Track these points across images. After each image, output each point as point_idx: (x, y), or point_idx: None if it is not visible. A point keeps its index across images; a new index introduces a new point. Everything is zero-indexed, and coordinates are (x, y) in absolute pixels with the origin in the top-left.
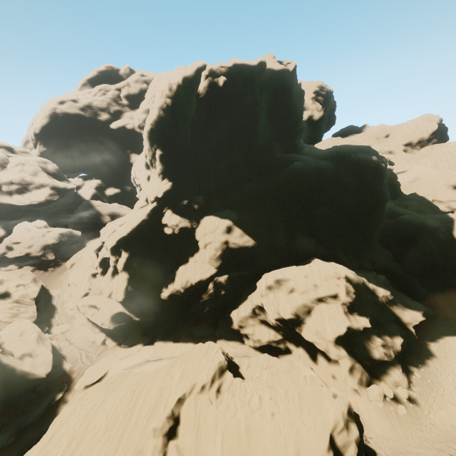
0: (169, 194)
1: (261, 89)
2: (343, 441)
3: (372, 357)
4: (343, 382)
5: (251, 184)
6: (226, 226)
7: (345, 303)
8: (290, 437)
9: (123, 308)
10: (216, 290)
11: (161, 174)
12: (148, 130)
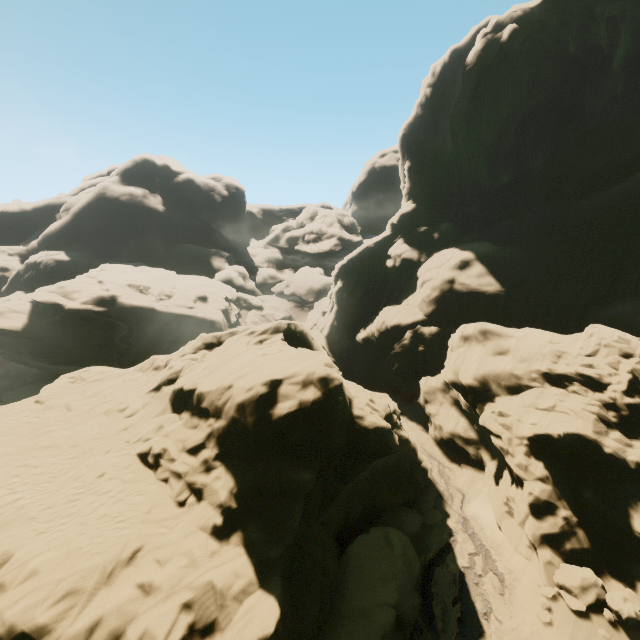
0: (408, 220)
1: (615, 23)
2: (287, 391)
3: (627, 528)
4: (519, 527)
5: (548, 205)
6: (461, 259)
7: (621, 409)
8: (254, 367)
9: (325, 343)
10: (414, 343)
11: (407, 195)
12: (400, 137)
